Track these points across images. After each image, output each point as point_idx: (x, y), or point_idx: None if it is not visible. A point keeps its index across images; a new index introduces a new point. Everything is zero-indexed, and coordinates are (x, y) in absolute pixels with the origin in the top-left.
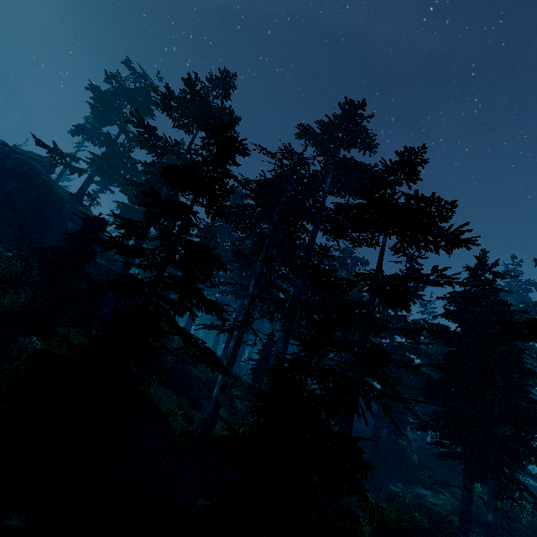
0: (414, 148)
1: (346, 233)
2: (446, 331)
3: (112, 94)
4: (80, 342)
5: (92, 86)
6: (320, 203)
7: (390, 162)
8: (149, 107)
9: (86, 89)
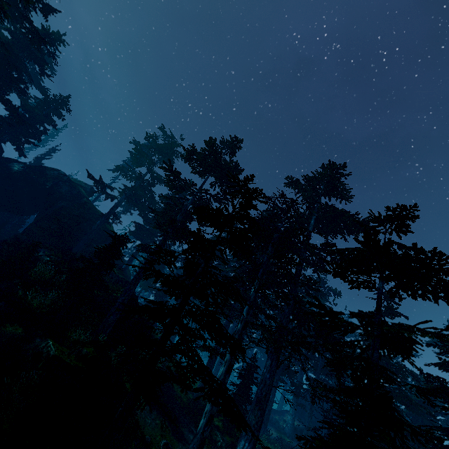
0: (406, 206)
1: (346, 275)
2: (446, 386)
3: (147, 147)
4: (87, 351)
5: (135, 141)
6: (307, 240)
7: (379, 214)
8: (172, 157)
9: (130, 143)
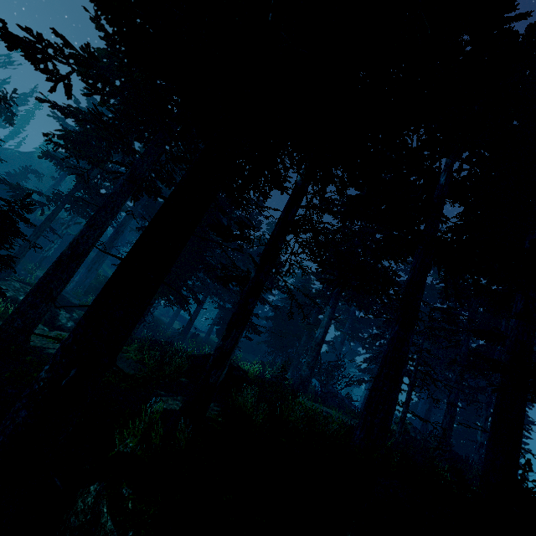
0: None
1: None
2: None
3: None
4: None
5: None
6: None
7: None
8: None
9: None
